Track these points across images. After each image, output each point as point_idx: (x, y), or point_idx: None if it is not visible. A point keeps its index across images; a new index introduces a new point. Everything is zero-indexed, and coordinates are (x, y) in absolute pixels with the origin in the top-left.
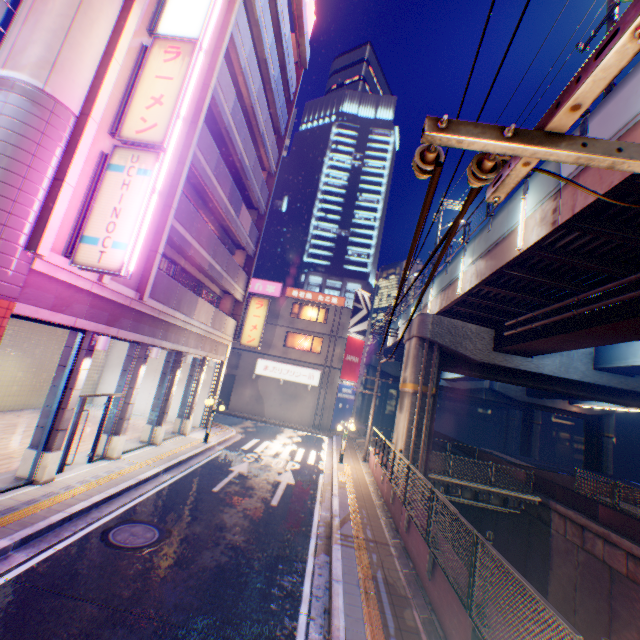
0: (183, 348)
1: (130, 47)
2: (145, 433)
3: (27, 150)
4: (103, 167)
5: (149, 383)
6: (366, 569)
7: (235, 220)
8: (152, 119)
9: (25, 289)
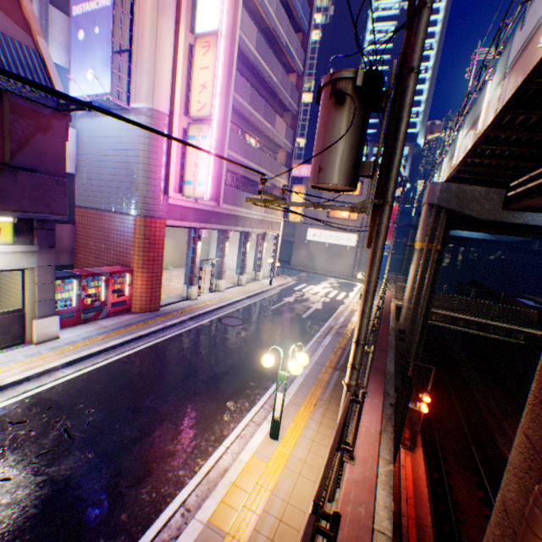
0: (248, 229)
1: (183, 53)
2: (236, 279)
3: (154, 145)
4: (185, 137)
5: (236, 251)
6: (341, 345)
7: (271, 131)
8: (203, 101)
9: (168, 213)
